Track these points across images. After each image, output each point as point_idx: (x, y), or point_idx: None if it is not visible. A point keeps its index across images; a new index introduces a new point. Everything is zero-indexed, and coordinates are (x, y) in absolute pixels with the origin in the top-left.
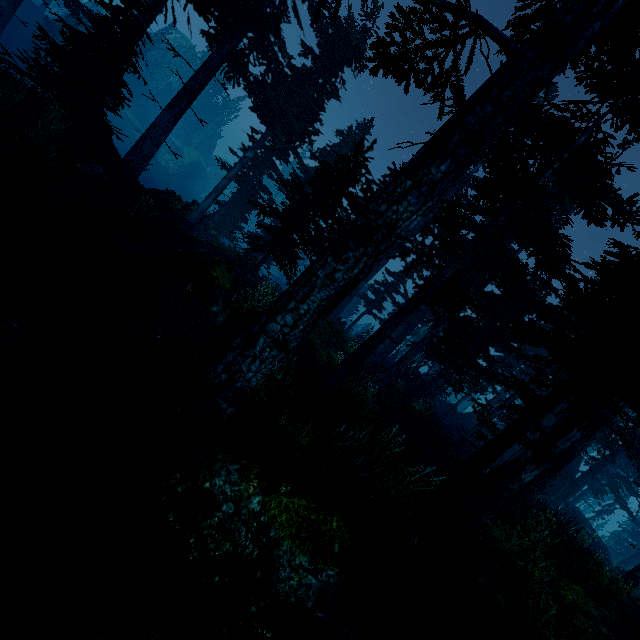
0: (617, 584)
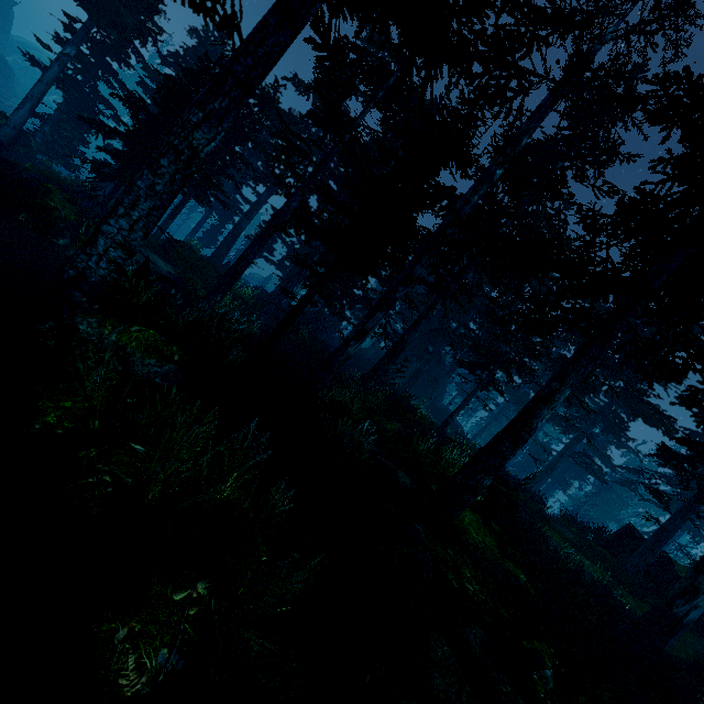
0: (426, 420)
